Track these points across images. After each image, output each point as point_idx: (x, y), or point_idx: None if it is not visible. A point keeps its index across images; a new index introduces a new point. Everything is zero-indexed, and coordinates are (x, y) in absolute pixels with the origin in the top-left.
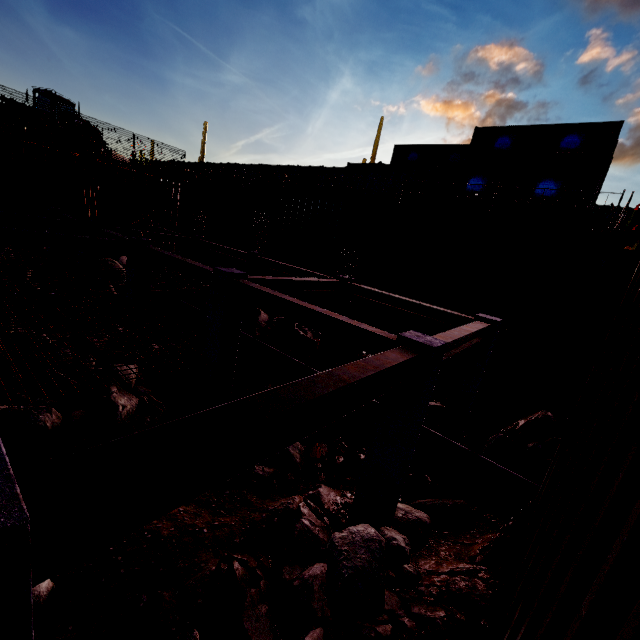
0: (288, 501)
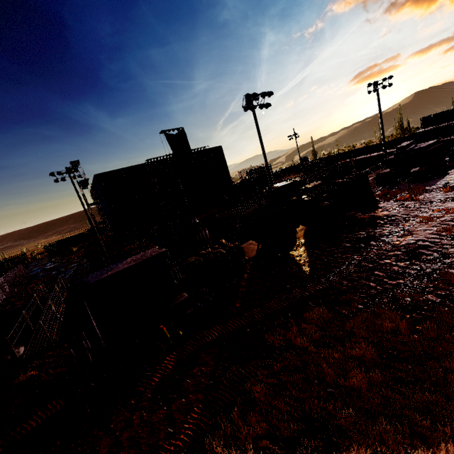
0: None
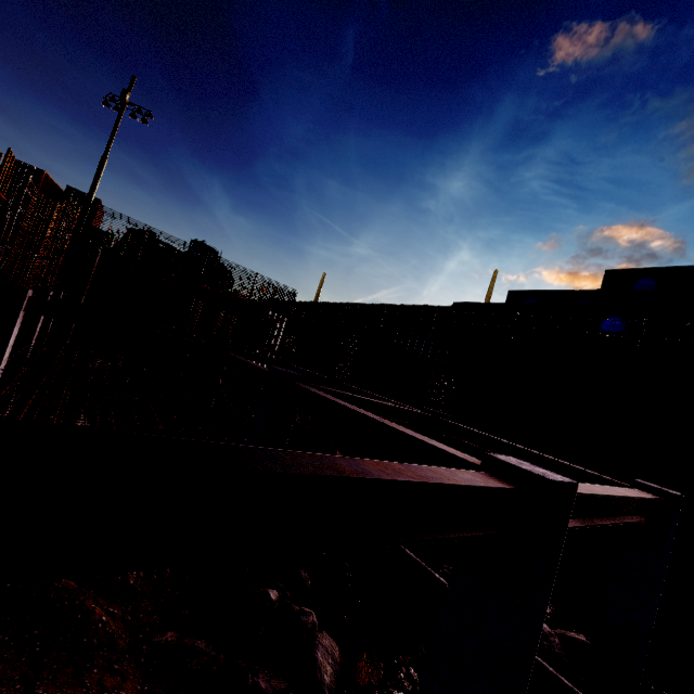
0: None
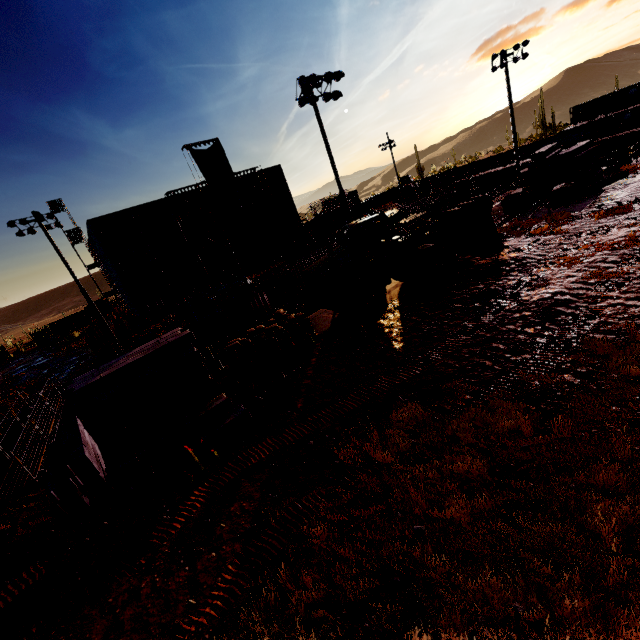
0: None
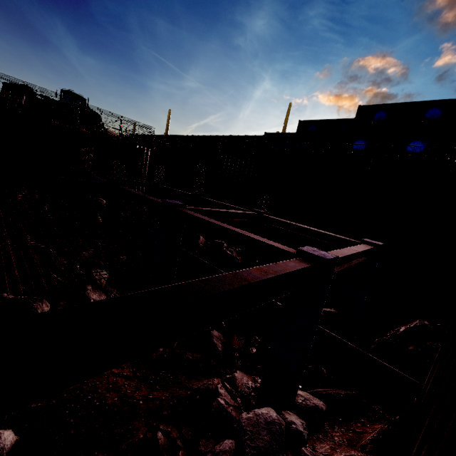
0: (208, 382)
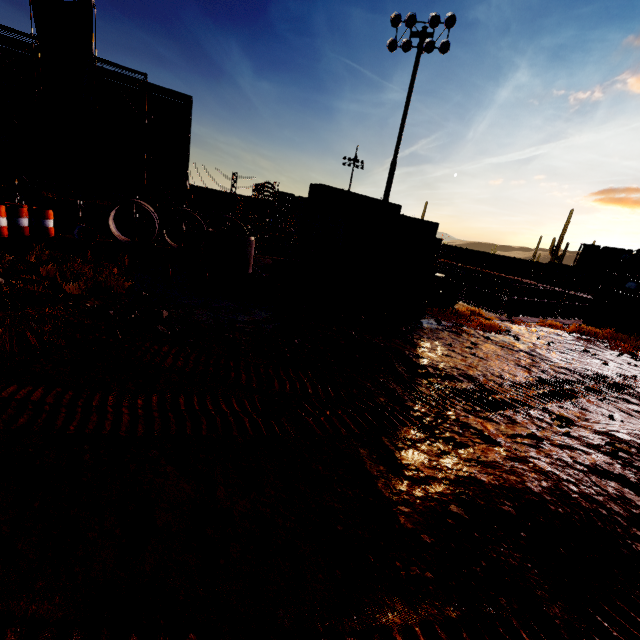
0: None
